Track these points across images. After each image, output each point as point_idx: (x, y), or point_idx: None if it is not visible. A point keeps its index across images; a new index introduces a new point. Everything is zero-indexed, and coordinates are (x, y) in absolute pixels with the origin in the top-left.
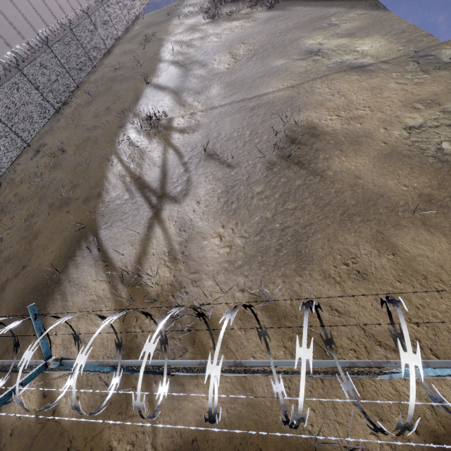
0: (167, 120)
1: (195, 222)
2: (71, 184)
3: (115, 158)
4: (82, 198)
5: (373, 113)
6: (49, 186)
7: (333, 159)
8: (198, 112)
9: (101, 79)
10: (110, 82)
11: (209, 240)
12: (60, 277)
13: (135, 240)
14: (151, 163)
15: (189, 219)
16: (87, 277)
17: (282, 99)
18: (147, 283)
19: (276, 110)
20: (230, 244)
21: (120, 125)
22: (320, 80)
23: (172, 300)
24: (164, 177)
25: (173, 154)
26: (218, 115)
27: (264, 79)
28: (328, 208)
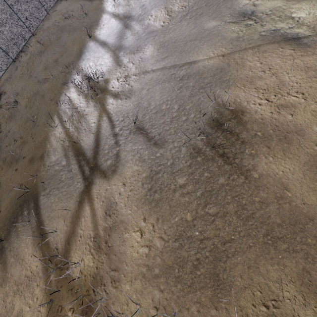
0: (104, 82)
1: (120, 207)
2: (21, 140)
3: (56, 119)
4: (28, 157)
5: (307, 102)
6: (4, 138)
7: (260, 157)
8: (132, 75)
9: (53, 27)
10: (60, 32)
11: (131, 233)
12: (3, 244)
13: (67, 215)
14: (87, 128)
15: (114, 202)
16: (24, 249)
17: (212, 70)
18: (73, 269)
19: (205, 83)
20: (149, 243)
21: (64, 81)
22: (251, 51)
23: (92, 296)
24: (97, 147)
25: (106, 122)
26: (150, 81)
27: (196, 42)
28: (250, 222)
